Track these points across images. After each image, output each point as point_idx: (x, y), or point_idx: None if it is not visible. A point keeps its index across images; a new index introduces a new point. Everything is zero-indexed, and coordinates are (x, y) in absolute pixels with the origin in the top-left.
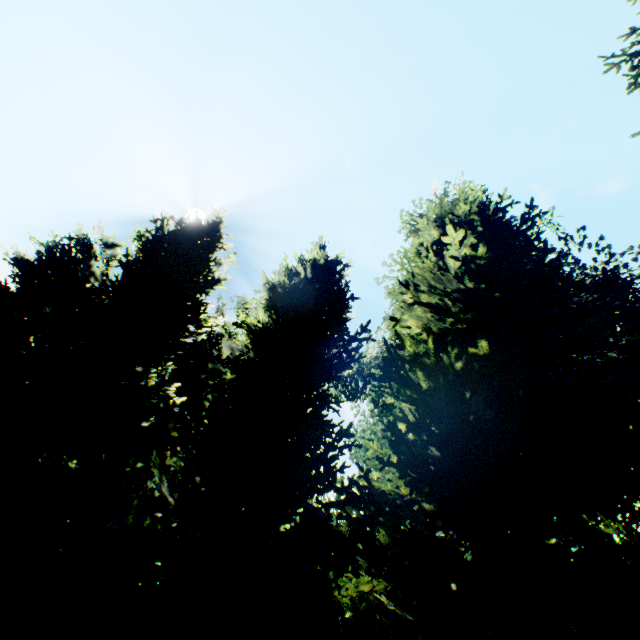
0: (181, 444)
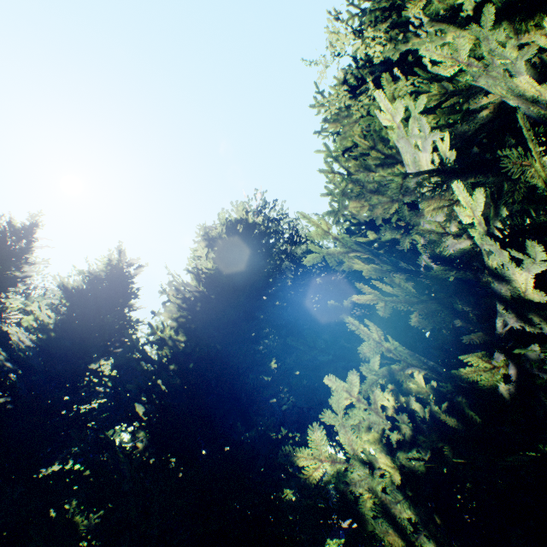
0: None
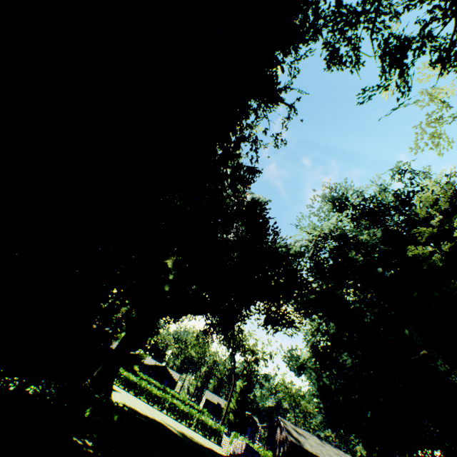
0: None
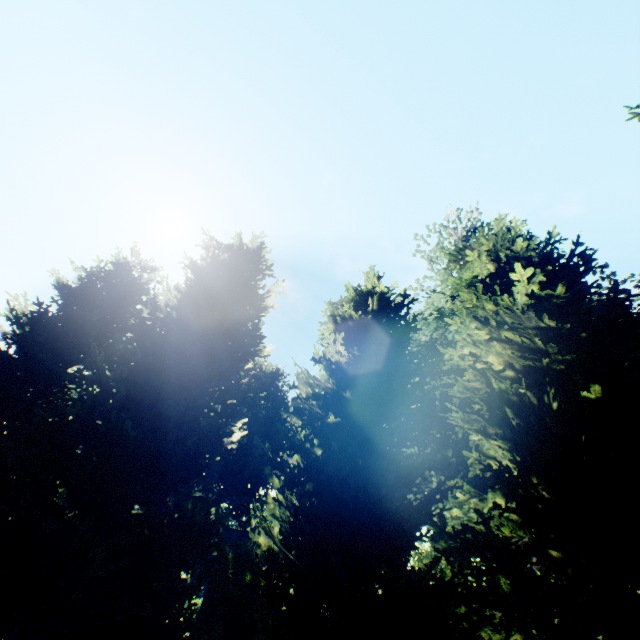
0: (282, 491)
